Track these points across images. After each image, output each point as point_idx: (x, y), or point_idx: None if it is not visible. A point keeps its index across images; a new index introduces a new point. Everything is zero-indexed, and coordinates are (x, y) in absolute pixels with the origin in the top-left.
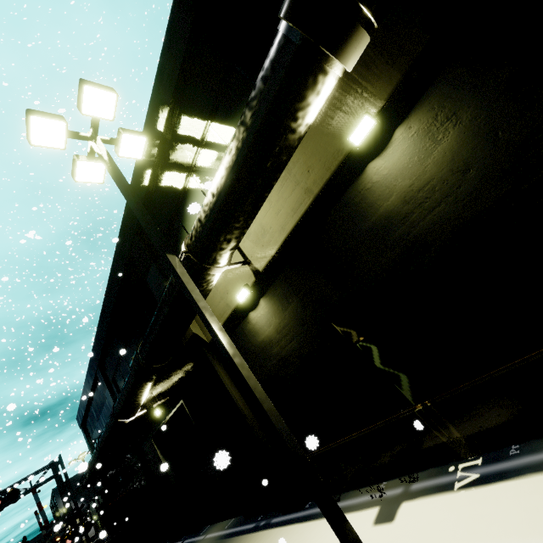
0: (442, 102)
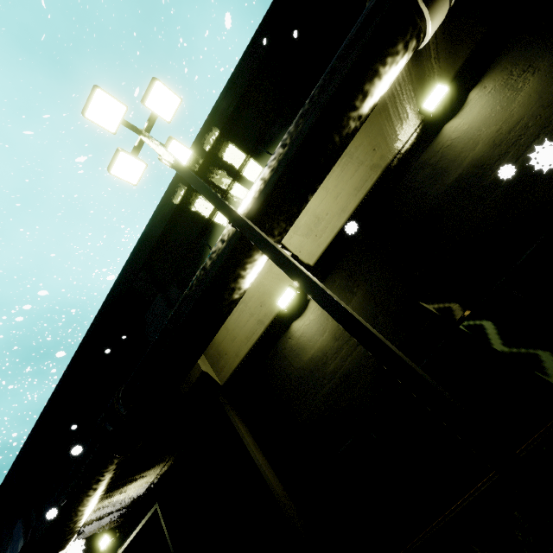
0: (514, 62)
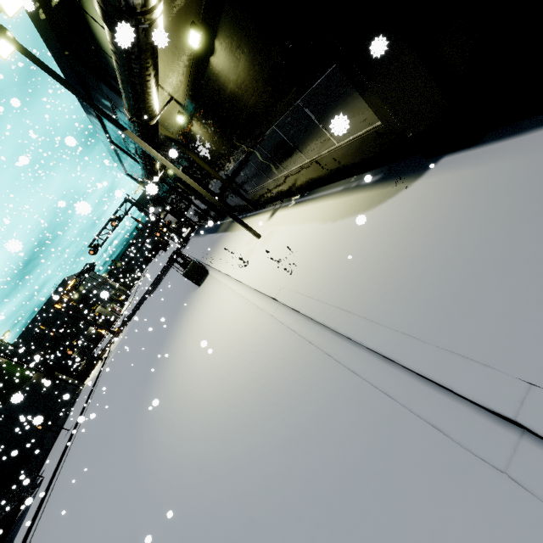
0: (231, 35)
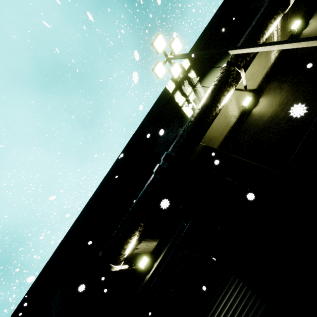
0: None
